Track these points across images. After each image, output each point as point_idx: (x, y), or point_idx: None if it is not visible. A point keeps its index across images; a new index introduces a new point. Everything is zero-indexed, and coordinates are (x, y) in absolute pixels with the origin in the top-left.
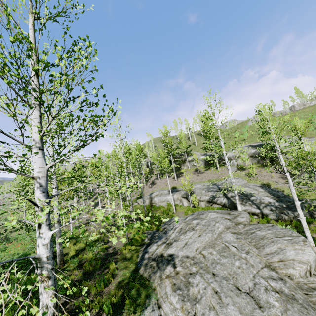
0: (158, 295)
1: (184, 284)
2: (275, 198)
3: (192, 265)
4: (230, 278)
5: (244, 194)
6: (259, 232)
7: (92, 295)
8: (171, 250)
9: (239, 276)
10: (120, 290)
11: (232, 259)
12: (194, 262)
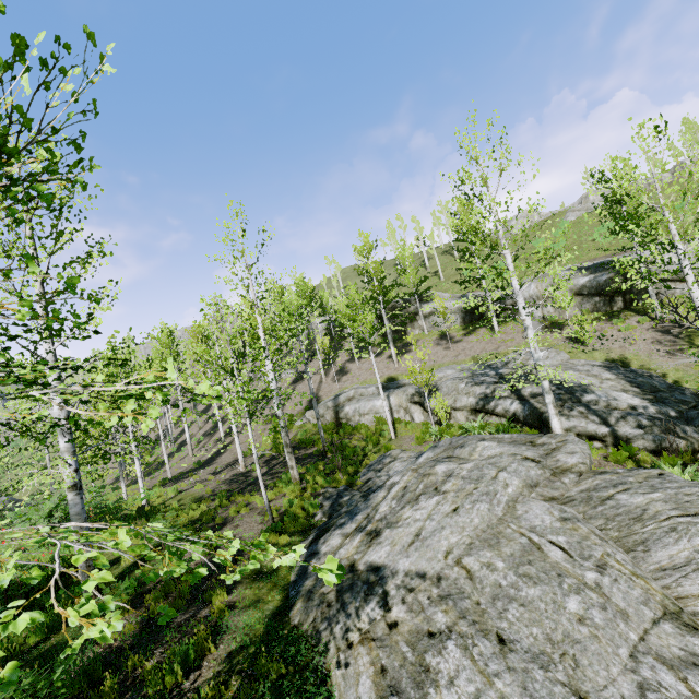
0: None
1: (411, 675)
2: (647, 395)
3: (435, 603)
4: (556, 656)
5: (565, 388)
6: (628, 498)
7: (150, 698)
8: (376, 551)
9: (585, 651)
10: (229, 681)
11: (557, 589)
12: (441, 595)
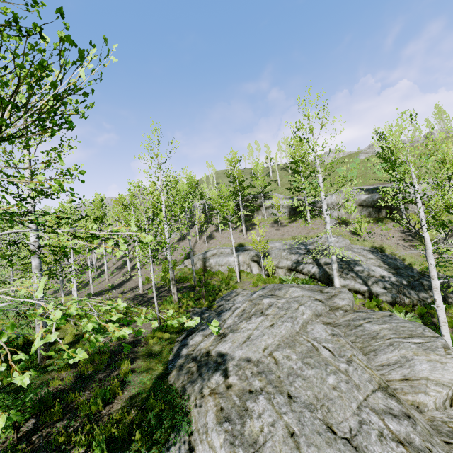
0: (193, 425)
1: (238, 412)
2: (392, 270)
3: (255, 376)
4: (318, 406)
5: (345, 261)
6: (370, 326)
7: (81, 418)
8: (223, 345)
9: (334, 404)
10: (130, 411)
11: (323, 371)
12: (258, 371)
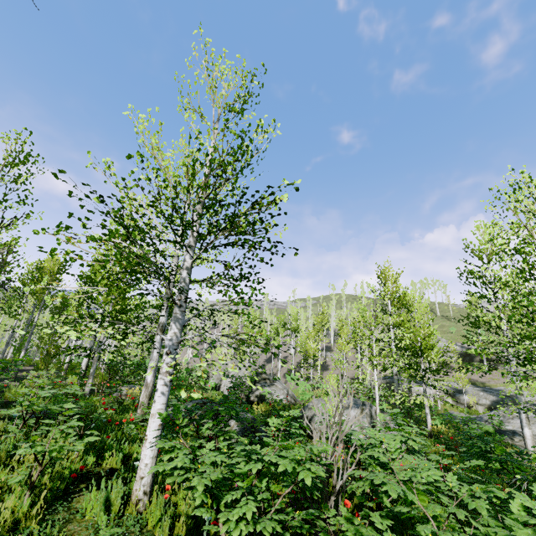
0: (523, 446)
1: None
2: None
3: None
4: None
5: None
6: None
7: None
8: (506, 427)
9: None
10: None
11: None
12: None
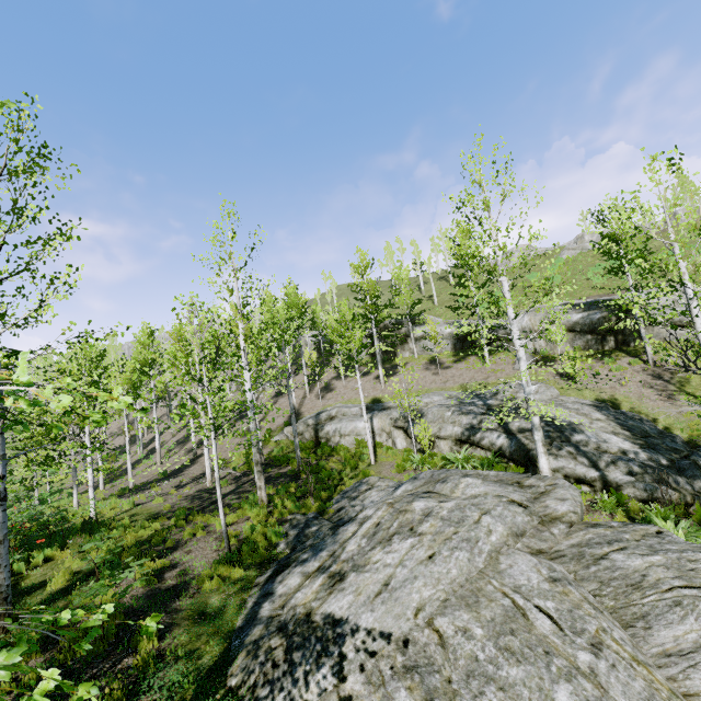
0: None
1: None
2: (637, 440)
3: (398, 676)
4: None
5: (555, 425)
6: (625, 560)
7: None
8: (338, 600)
9: None
10: None
11: (544, 672)
12: (406, 666)
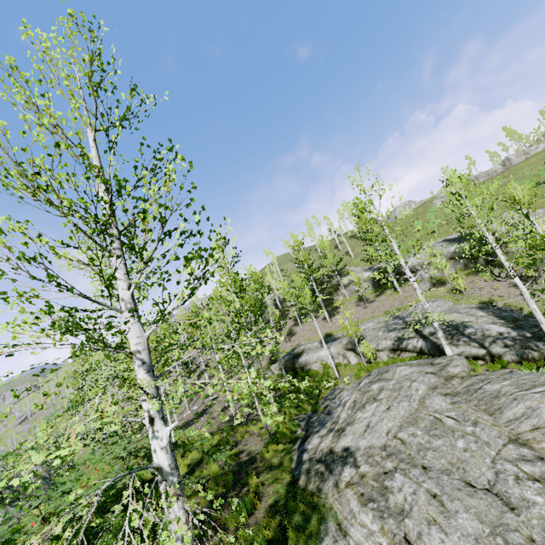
0: (339, 516)
1: (378, 492)
2: (509, 324)
3: (385, 459)
4: (454, 469)
5: (452, 326)
6: (490, 387)
7: (231, 531)
8: (344, 439)
9: (468, 464)
10: (274, 517)
11: (451, 438)
12: (387, 454)
